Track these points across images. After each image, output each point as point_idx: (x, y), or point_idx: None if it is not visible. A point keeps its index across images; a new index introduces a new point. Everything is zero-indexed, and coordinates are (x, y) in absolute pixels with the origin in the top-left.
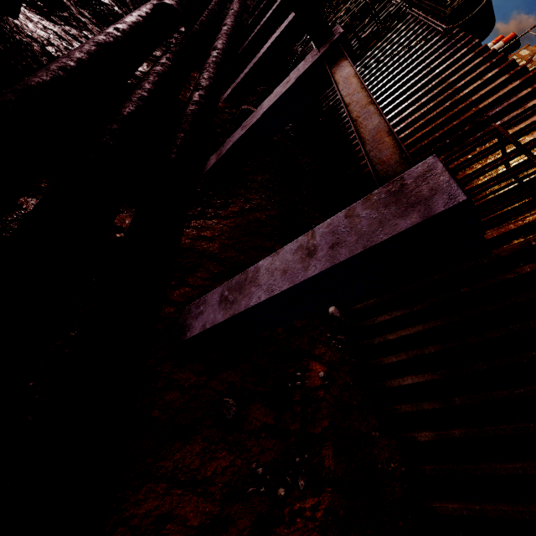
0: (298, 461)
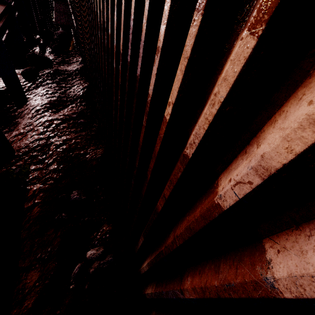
0: (45, 172)
